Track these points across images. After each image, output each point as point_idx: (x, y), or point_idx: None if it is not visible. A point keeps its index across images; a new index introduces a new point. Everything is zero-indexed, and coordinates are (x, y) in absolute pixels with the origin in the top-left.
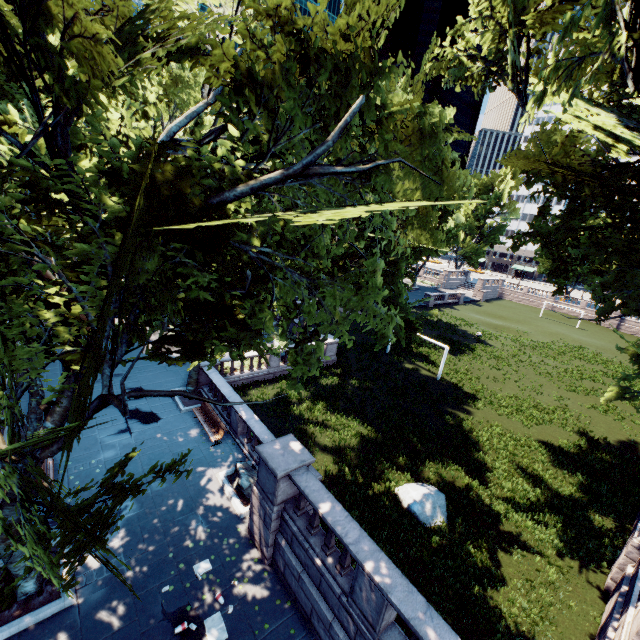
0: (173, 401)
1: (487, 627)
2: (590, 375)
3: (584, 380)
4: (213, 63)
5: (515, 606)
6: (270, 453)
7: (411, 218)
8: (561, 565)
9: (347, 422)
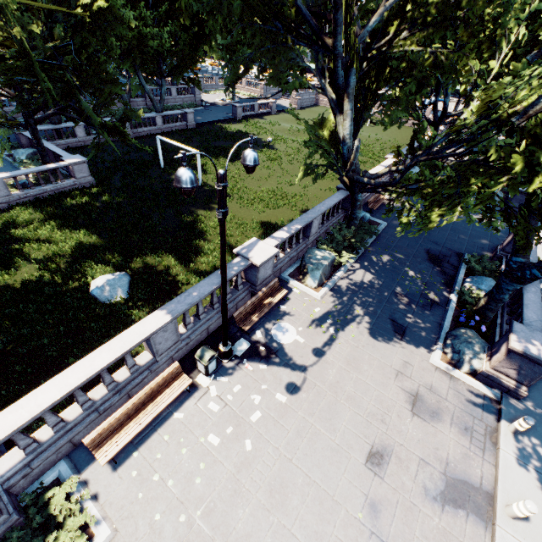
0: None
1: None
2: None
3: None
4: None
5: None
6: None
7: None
8: None
9: (73, 235)
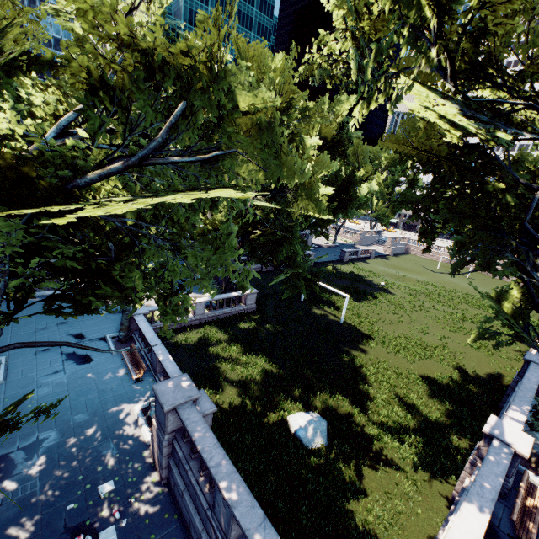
0: (107, 345)
1: (344, 533)
2: (471, 317)
3: (465, 322)
4: (73, 72)
5: (372, 514)
6: (163, 390)
7: (300, 191)
8: (417, 479)
9: (256, 360)
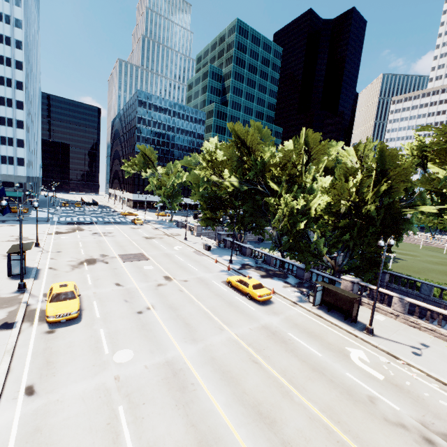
0: None
1: None
2: None
3: None
4: None
5: None
6: None
7: None
8: None
9: None
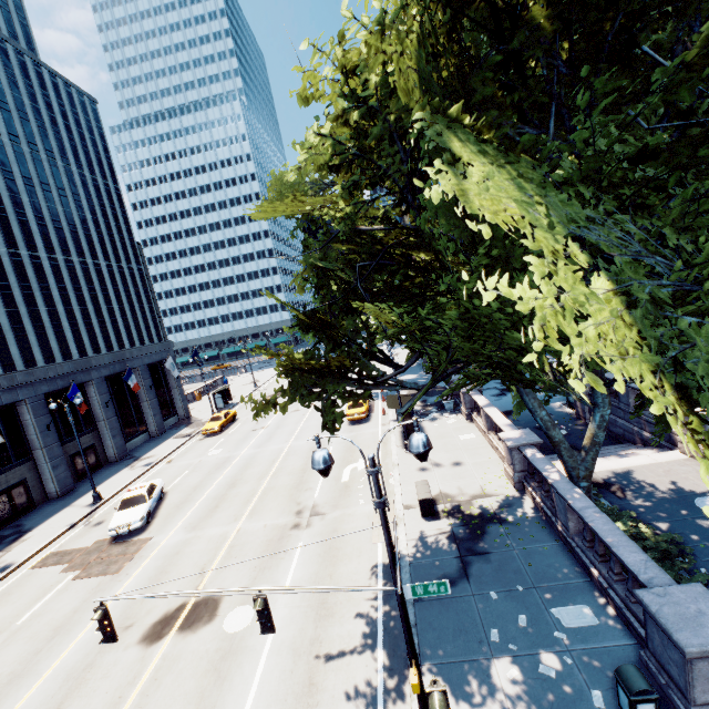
0: None
1: None
2: None
3: None
4: None
5: None
6: None
7: None
8: None
9: None
